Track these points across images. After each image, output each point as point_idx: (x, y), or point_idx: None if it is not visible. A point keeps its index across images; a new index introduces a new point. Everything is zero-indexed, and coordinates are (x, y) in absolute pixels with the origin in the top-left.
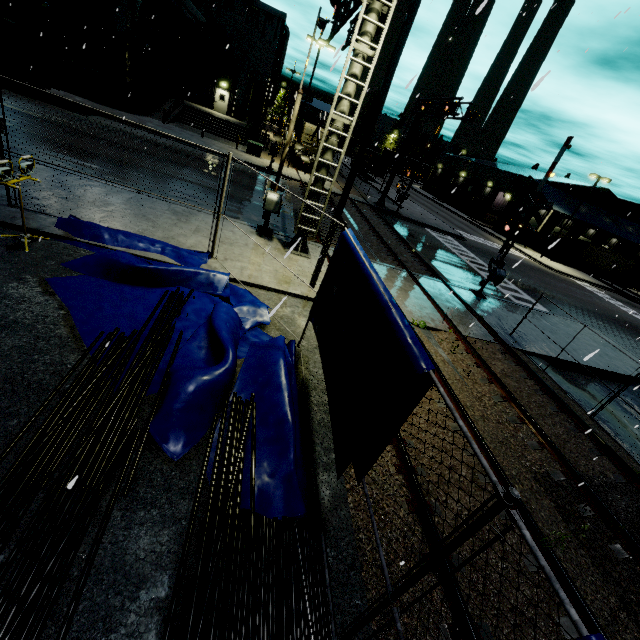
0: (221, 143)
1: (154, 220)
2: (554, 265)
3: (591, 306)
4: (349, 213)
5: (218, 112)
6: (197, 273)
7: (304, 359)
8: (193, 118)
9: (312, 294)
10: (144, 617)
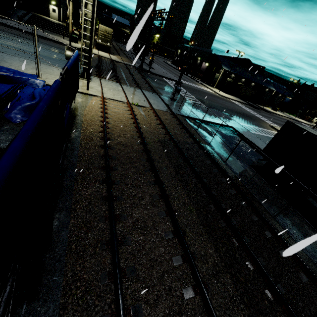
0: (54, 35)
1: (10, 63)
2: (224, 94)
3: (231, 108)
4: (122, 69)
5: (53, 19)
6: (29, 79)
7: (76, 109)
8: (37, 22)
9: (87, 92)
10: (2, 147)
